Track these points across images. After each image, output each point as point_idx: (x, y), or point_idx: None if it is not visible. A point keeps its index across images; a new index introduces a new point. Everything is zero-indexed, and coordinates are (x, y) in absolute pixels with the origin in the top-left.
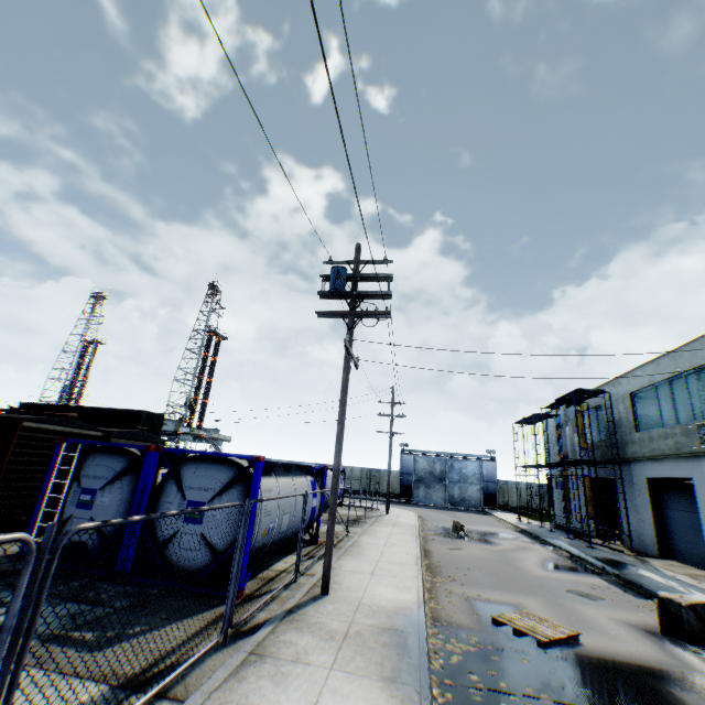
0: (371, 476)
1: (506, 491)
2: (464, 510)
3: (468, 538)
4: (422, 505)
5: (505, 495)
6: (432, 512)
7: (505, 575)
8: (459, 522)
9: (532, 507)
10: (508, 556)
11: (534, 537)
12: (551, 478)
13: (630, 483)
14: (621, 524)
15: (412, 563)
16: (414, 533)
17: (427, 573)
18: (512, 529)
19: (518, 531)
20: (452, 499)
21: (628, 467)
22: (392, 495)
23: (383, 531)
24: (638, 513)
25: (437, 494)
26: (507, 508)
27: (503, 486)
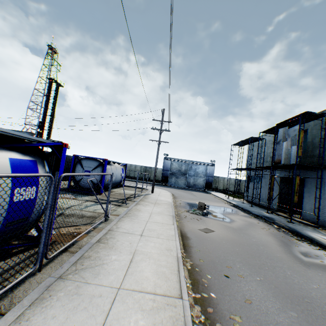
0: (146, 170)
1: (217, 182)
2: (195, 190)
3: (209, 214)
4: (173, 186)
5: (216, 183)
6: (179, 191)
7: (288, 289)
8: (203, 203)
9: (229, 190)
10: (253, 239)
11: (246, 211)
12: (257, 176)
13: (322, 181)
14: (304, 206)
15: (173, 290)
16: (171, 213)
17: (198, 312)
18: (228, 204)
19: (232, 206)
20: (189, 184)
21: (323, 171)
22: (157, 181)
23: (145, 211)
24: (324, 202)
25: (181, 181)
26: (216, 190)
27: (216, 179)
